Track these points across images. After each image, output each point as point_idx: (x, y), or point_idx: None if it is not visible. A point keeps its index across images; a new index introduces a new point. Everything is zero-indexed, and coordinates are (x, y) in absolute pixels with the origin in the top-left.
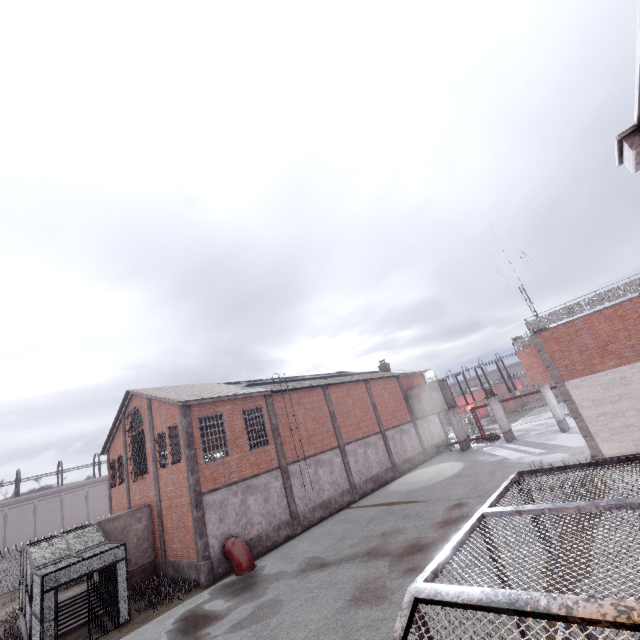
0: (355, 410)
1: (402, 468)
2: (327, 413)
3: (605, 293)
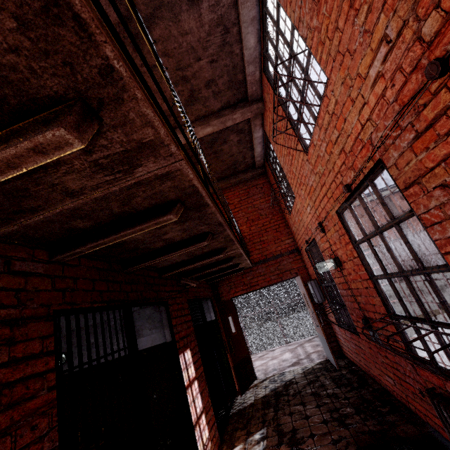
0: None
1: None
2: None
3: None
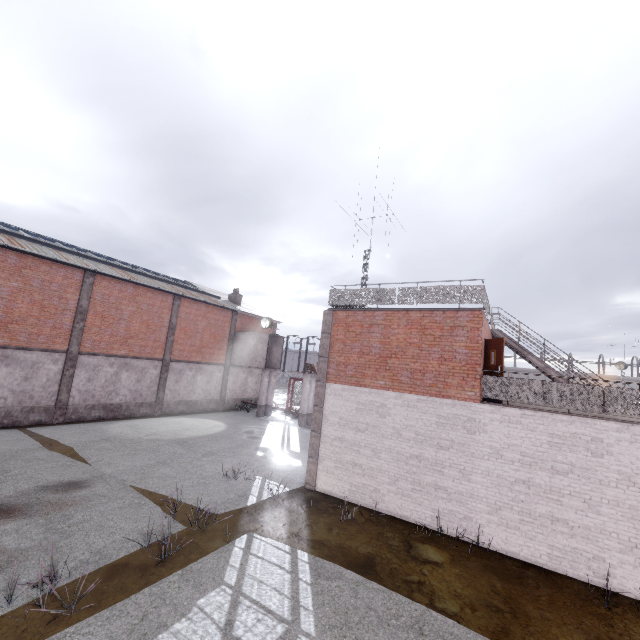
0: (133, 321)
1: (172, 408)
2: (72, 305)
3: (426, 289)
